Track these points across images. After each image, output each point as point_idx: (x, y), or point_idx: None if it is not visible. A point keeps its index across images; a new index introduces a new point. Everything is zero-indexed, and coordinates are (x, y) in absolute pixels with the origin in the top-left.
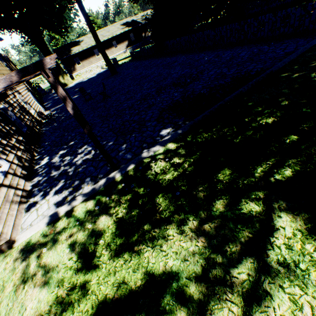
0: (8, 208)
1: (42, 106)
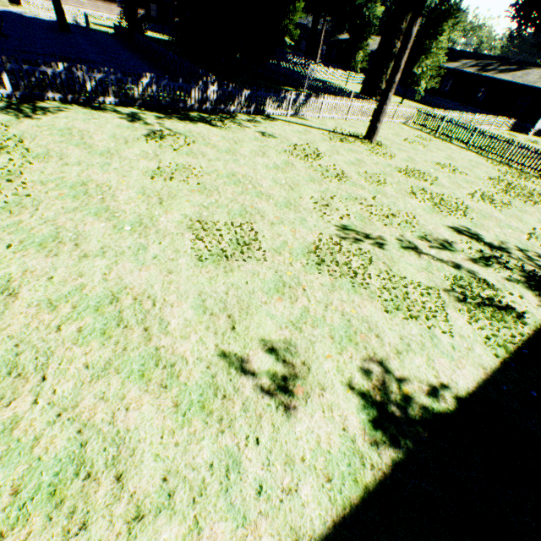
0: None
1: None
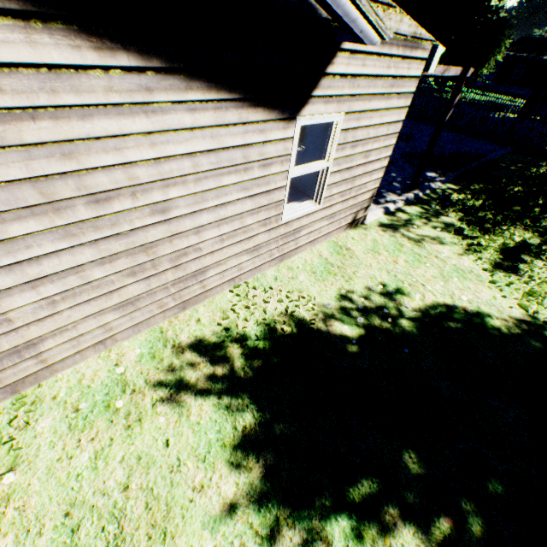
0: None
1: None
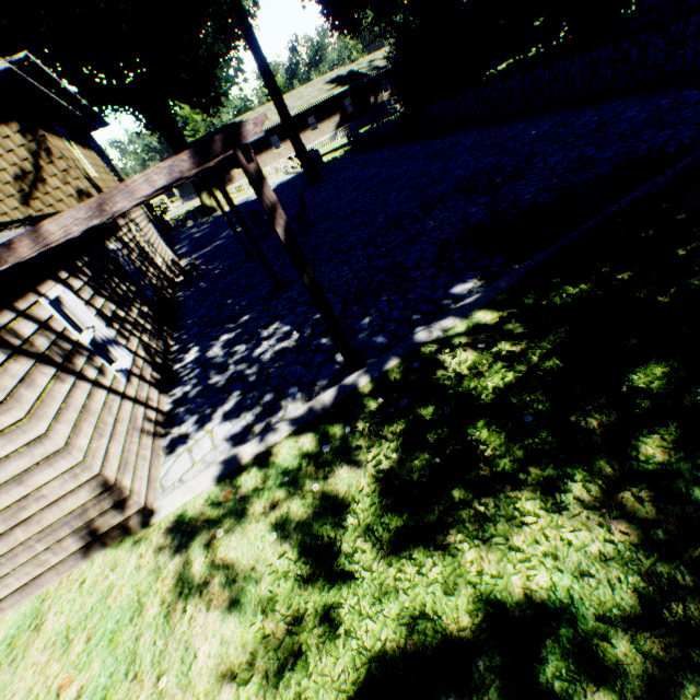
0: (137, 442)
1: (172, 252)
